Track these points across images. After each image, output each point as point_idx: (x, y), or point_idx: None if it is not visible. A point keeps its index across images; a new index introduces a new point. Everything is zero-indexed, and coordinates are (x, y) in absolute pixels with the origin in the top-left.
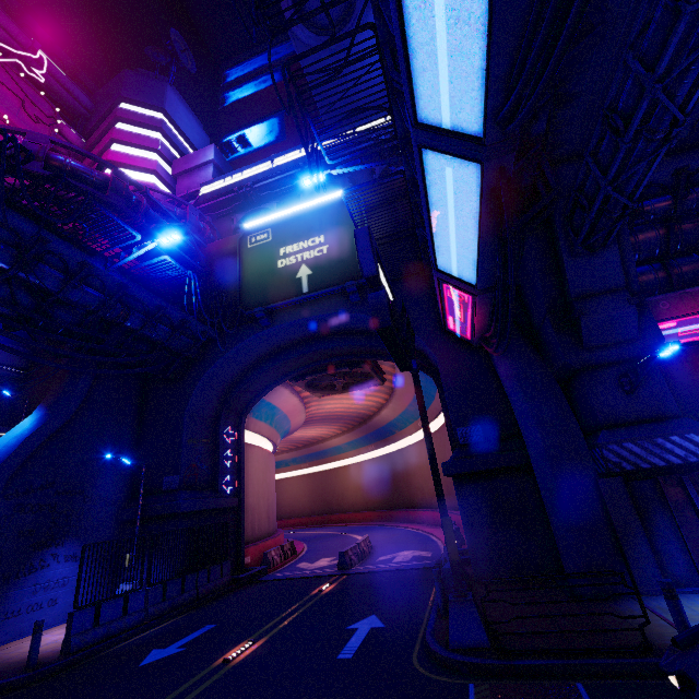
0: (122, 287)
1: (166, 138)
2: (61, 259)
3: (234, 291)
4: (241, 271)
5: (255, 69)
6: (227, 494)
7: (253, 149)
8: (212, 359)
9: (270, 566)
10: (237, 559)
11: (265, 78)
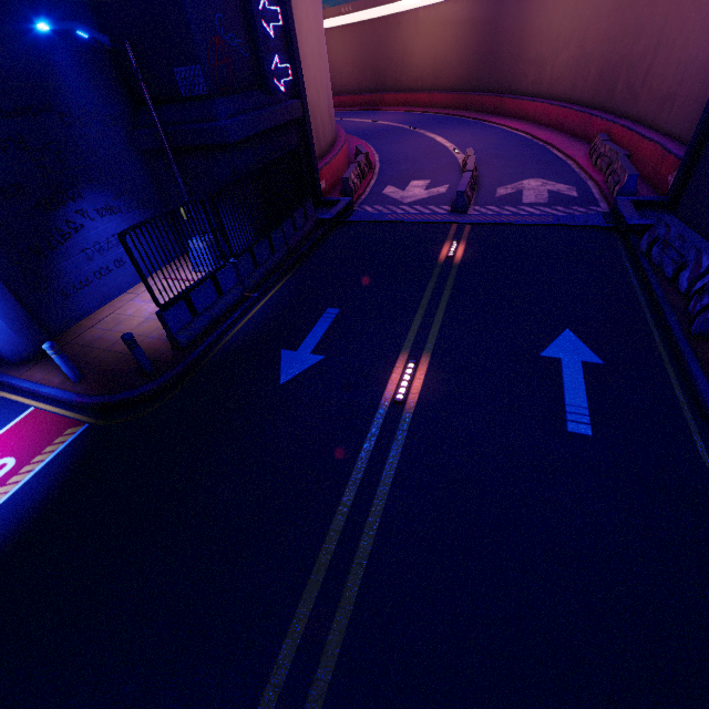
0: None
1: None
2: None
3: None
4: None
5: None
6: (282, 93)
7: None
8: None
9: (352, 195)
10: (312, 189)
11: None
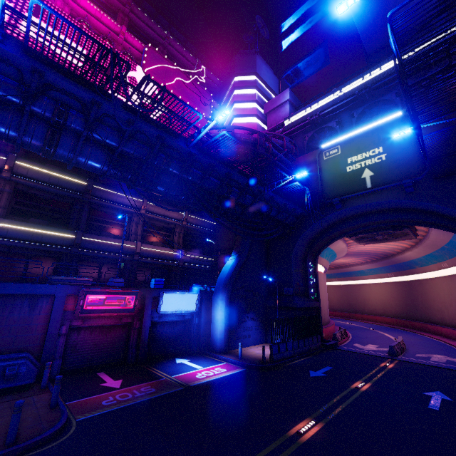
0: (272, 198)
1: (258, 90)
2: (251, 190)
3: (315, 186)
4: (321, 175)
5: (302, 14)
6: (312, 299)
7: (305, 76)
8: (305, 227)
9: (337, 341)
10: (319, 334)
11: (311, 19)
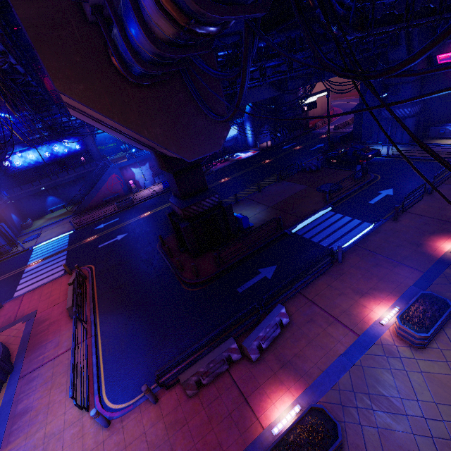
0: None
1: None
2: None
3: None
4: None
5: None
6: None
7: None
8: None
9: (317, 127)
10: (306, 126)
11: None
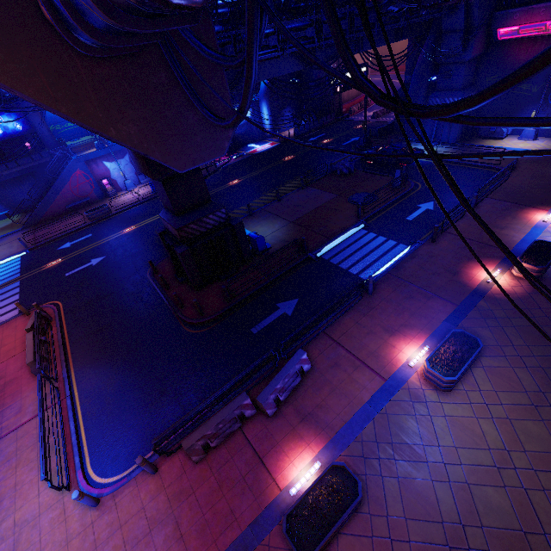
0: None
1: None
2: None
3: None
4: None
5: None
6: None
7: None
8: None
9: (352, 113)
10: (339, 111)
11: None
